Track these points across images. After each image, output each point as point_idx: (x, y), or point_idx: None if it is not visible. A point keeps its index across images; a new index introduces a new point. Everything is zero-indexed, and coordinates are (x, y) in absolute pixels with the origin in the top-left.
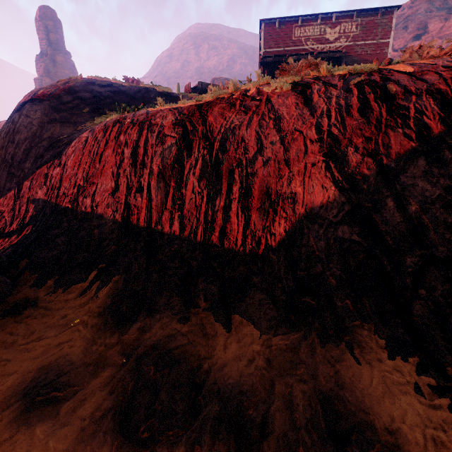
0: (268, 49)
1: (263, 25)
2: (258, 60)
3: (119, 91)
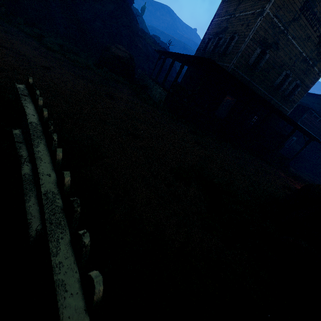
0: None
1: None
2: None
3: None
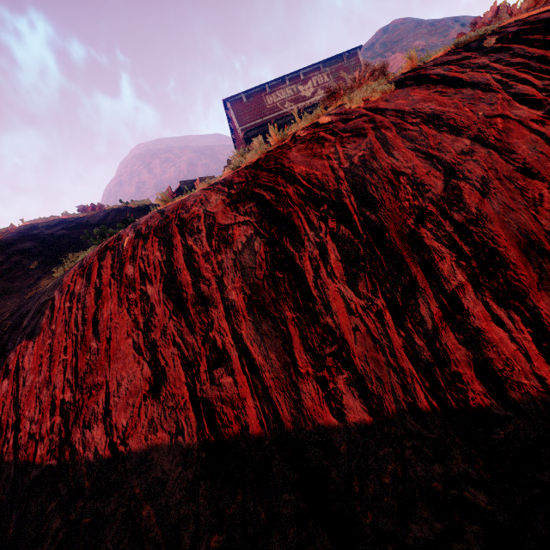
0: (244, 126)
1: (228, 104)
2: (241, 137)
3: (77, 225)
